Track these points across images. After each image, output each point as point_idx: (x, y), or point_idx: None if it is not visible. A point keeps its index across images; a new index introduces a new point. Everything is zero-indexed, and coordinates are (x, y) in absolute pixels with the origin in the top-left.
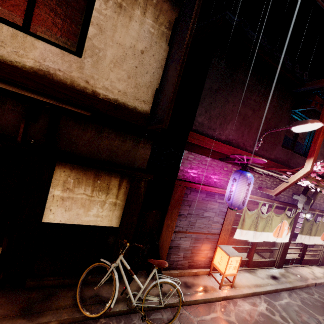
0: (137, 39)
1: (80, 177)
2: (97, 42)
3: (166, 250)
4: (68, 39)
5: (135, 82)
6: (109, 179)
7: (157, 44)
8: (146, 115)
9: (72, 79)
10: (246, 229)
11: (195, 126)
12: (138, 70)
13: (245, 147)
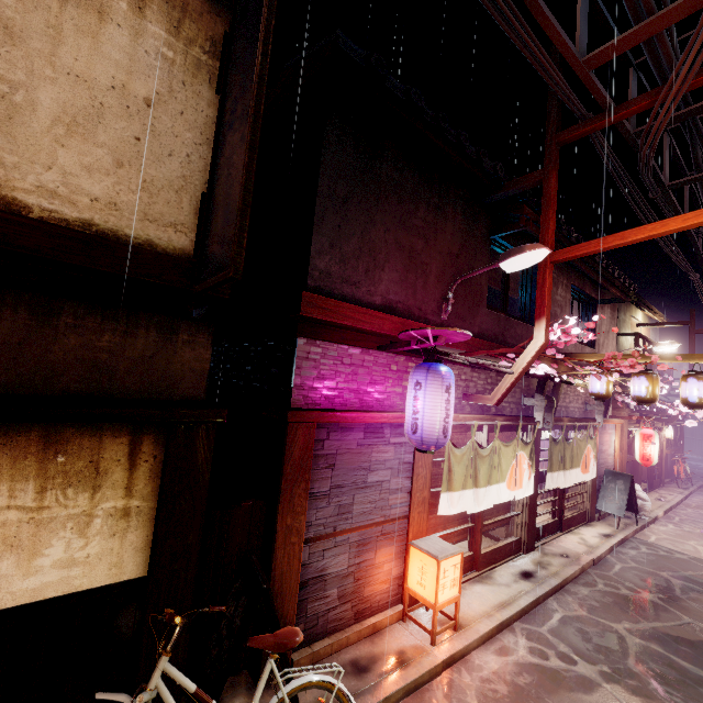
0: (129, 69)
1: None
2: (3, 65)
3: (293, 595)
4: None
5: (141, 178)
6: (96, 445)
7: (187, 87)
8: (185, 260)
9: None
10: (458, 489)
11: (312, 279)
12: (144, 146)
13: (424, 315)
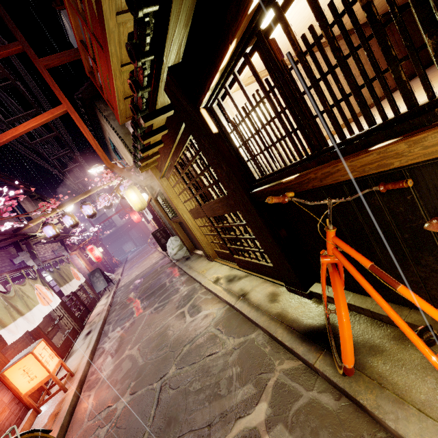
0: None
1: None
2: None
3: None
4: None
5: None
6: None
7: None
8: None
9: None
10: (10, 322)
11: None
12: None
13: None
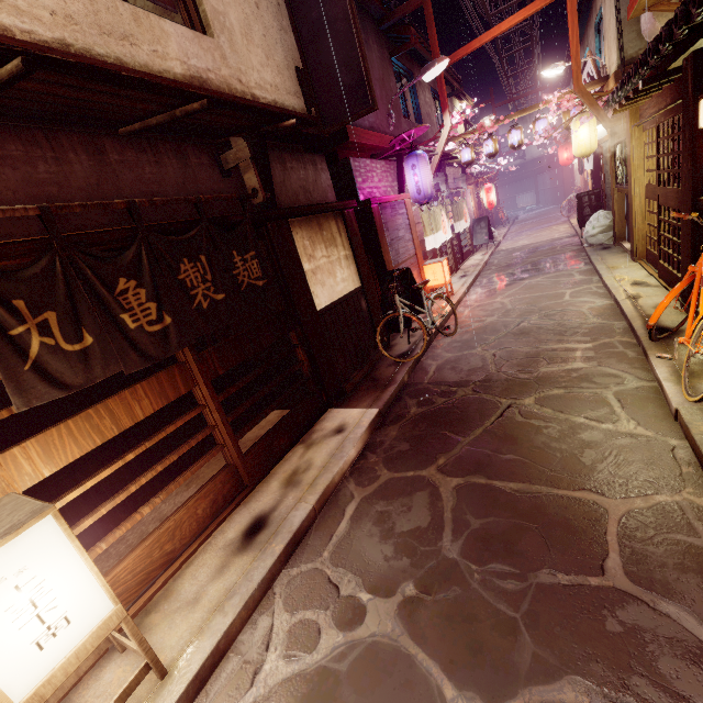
0: None
1: (311, 235)
2: (215, 2)
3: None
4: (167, 6)
5: (276, 64)
6: (329, 226)
7: None
8: (309, 116)
9: (226, 82)
10: (429, 235)
11: None
12: (268, 40)
13: (384, 129)
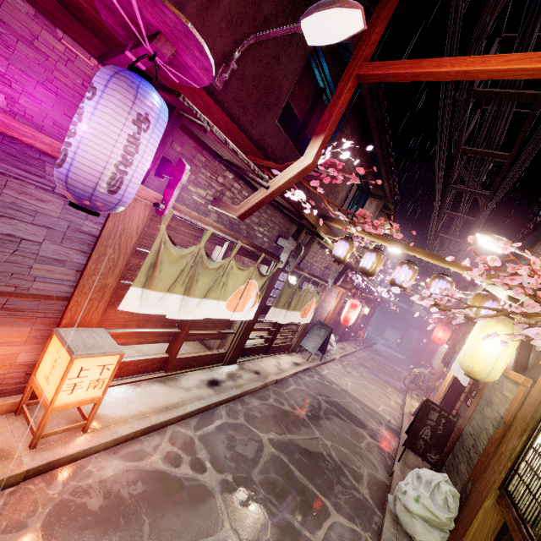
0: None
1: None
2: None
3: None
4: None
5: None
6: None
7: None
8: None
9: None
10: (161, 290)
11: None
12: None
13: None
